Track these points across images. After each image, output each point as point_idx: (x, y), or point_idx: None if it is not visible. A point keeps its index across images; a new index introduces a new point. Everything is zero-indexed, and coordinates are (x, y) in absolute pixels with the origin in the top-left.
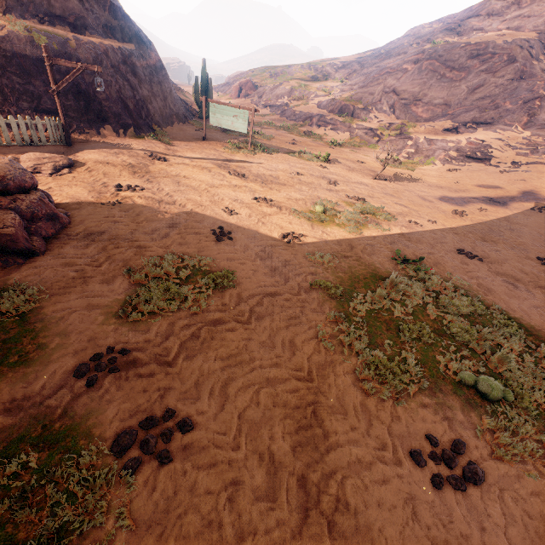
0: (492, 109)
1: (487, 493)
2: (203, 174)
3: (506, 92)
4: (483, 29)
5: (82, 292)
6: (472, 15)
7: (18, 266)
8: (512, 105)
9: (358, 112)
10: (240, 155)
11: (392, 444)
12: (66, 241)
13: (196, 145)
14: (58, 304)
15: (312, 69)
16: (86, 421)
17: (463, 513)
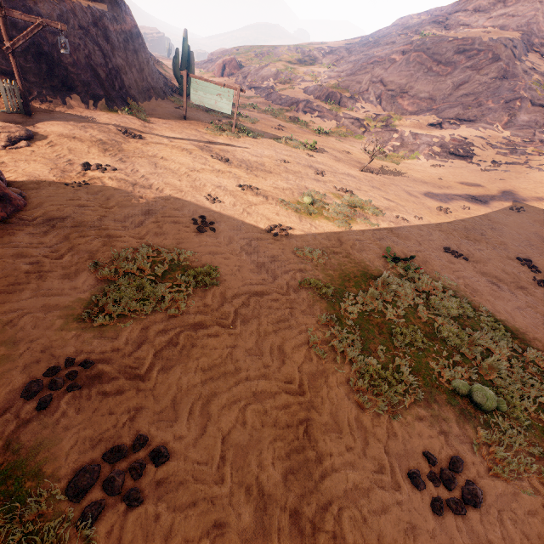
0: (475, 107)
1: (486, 516)
2: (184, 157)
3: (489, 90)
4: (469, 25)
5: (36, 290)
6: (459, 9)
7: None
8: (494, 104)
9: (345, 101)
10: (223, 138)
11: (390, 464)
12: (20, 227)
13: (175, 123)
14: (5, 304)
15: (300, 52)
16: (35, 456)
17: (465, 541)
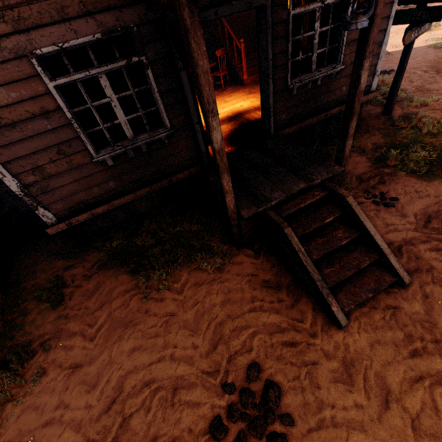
0: None
1: None
2: None
3: None
4: None
5: None
6: None
7: None
8: None
9: None
10: None
11: None
12: None
13: None
14: None
15: None
16: None
17: None
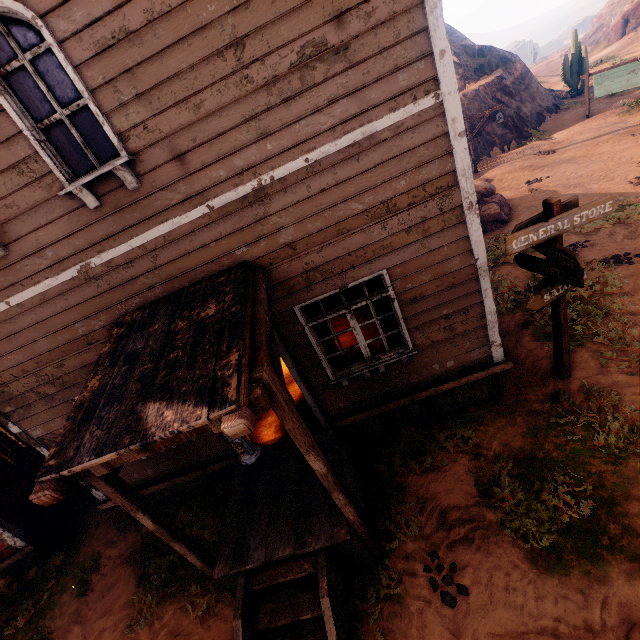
0: None
1: None
2: (601, 148)
3: None
4: None
5: None
6: None
7: (501, 228)
8: None
9: None
10: None
11: None
12: (517, 215)
13: (579, 127)
14: None
15: None
16: None
17: None
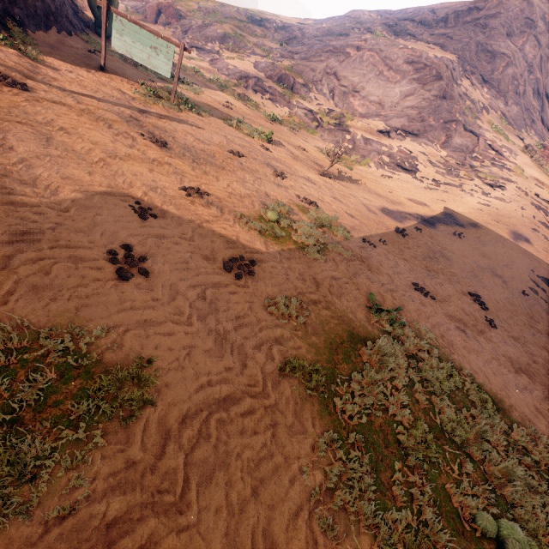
0: (419, 121)
1: None
2: (98, 131)
3: (431, 107)
4: (415, 36)
5: None
6: (408, 18)
7: None
8: (435, 121)
9: (298, 87)
10: (159, 108)
11: None
12: None
13: (88, 74)
14: None
15: (250, 18)
16: None
17: None
